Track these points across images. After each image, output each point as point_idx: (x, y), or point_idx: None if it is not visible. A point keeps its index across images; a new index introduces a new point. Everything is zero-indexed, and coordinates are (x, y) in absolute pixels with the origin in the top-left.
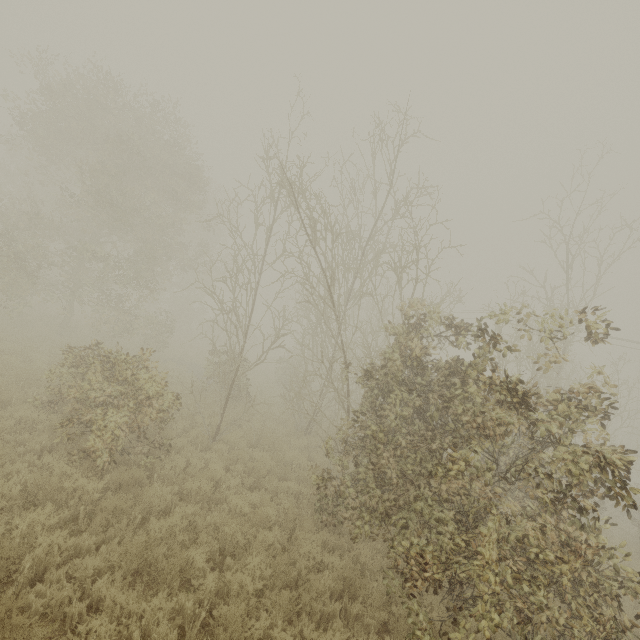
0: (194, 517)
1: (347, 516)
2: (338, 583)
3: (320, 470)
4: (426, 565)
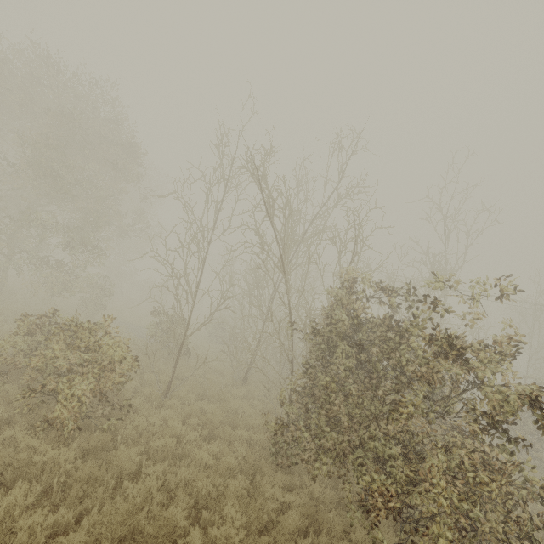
0: (163, 475)
1: (305, 458)
2: (302, 520)
3: (274, 418)
4: (392, 498)
